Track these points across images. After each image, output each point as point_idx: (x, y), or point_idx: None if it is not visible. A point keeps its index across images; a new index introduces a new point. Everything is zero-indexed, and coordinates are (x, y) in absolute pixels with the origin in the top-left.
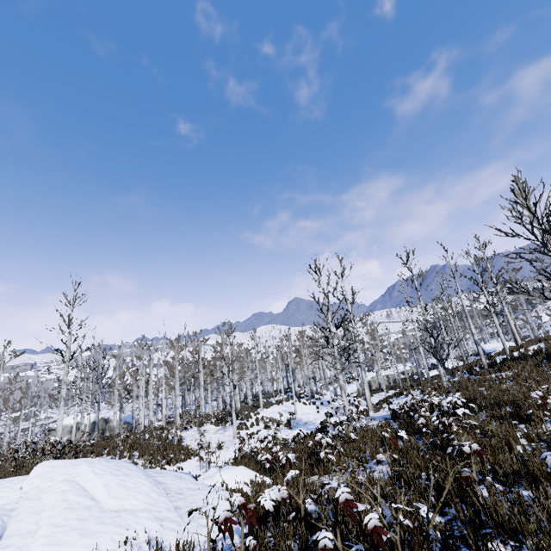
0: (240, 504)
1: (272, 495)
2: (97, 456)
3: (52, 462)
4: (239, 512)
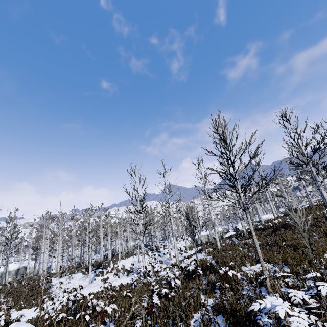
0: None
1: None
2: None
3: None
4: None
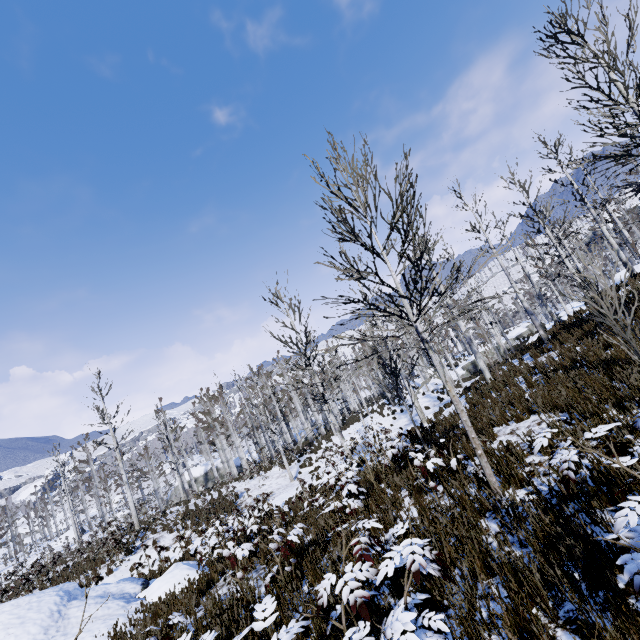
0: None
1: None
2: (155, 533)
3: None
4: None
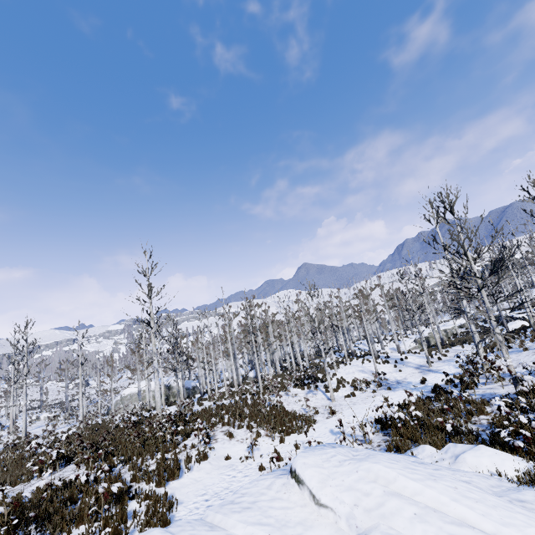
0: None
1: None
2: (212, 427)
3: (308, 459)
4: None
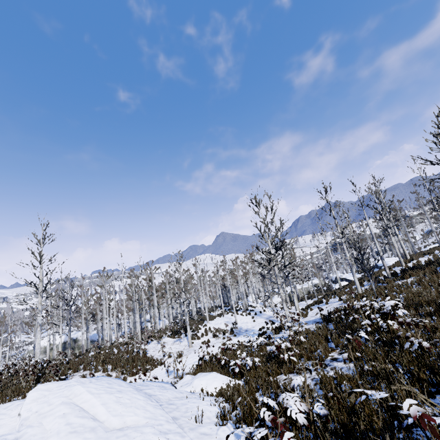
0: (270, 420)
1: (299, 407)
2: (75, 372)
3: (46, 386)
4: (266, 426)
